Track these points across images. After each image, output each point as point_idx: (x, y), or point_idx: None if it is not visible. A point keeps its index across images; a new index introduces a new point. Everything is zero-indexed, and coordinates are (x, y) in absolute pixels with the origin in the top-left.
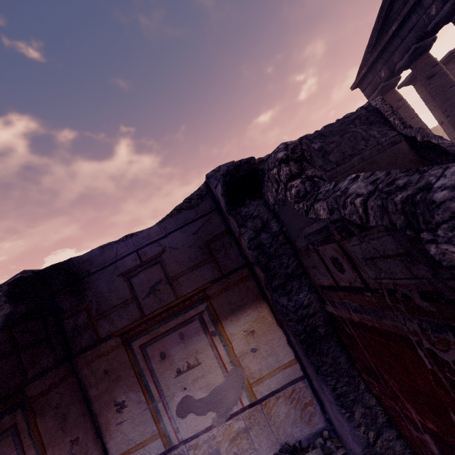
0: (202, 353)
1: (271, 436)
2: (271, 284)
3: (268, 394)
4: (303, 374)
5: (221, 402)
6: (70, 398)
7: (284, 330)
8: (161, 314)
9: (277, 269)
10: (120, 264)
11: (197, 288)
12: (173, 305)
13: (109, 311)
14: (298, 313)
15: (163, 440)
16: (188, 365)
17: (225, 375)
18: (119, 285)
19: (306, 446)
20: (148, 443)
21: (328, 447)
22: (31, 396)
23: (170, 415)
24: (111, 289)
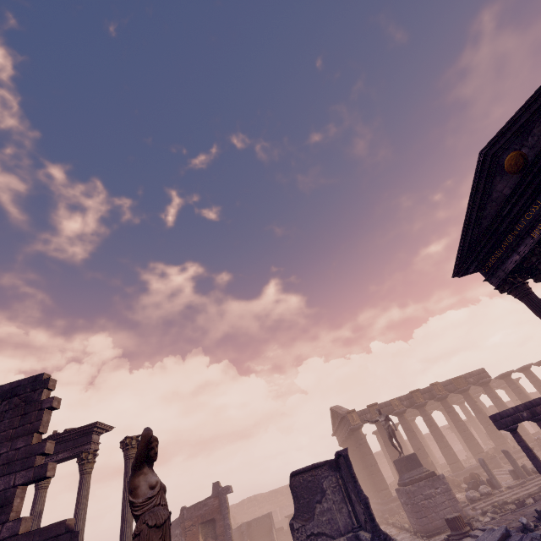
0: None
1: None
2: None
3: None
4: None
5: None
6: None
7: None
8: None
9: None
10: None
11: None
12: None
13: None
14: None
15: None
16: None
17: None
18: None
19: None
20: None
21: None
22: None
23: None
24: None
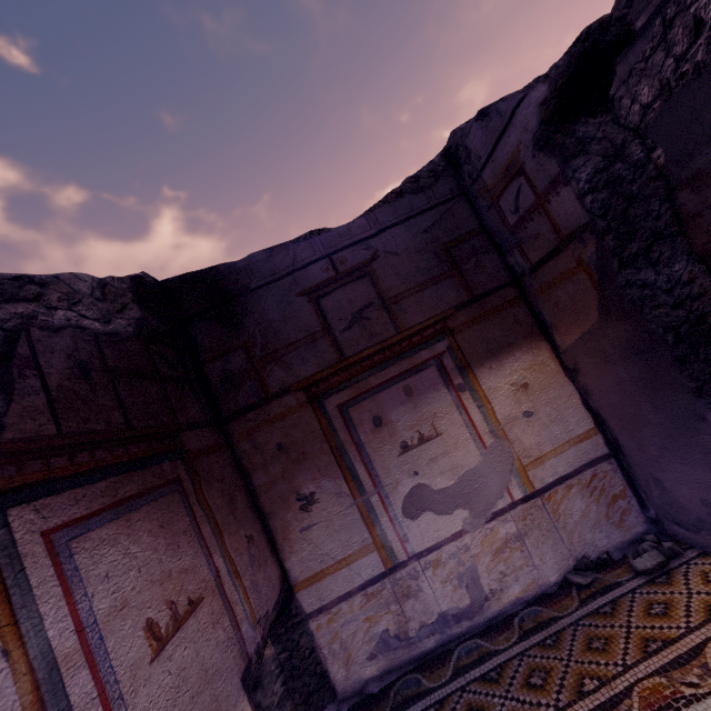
0: (443, 418)
1: (561, 547)
2: (622, 253)
3: (553, 481)
4: (609, 451)
5: (477, 494)
6: (232, 478)
7: (575, 384)
8: (373, 356)
9: (640, 222)
10: (301, 275)
11: (432, 316)
12: (393, 342)
13: (283, 351)
14: (674, 293)
15: (382, 554)
16: (420, 437)
17: (481, 452)
18: (301, 309)
19: (620, 558)
20: (356, 559)
21: (669, 548)
22: (189, 449)
23: (392, 515)
24: (286, 316)
